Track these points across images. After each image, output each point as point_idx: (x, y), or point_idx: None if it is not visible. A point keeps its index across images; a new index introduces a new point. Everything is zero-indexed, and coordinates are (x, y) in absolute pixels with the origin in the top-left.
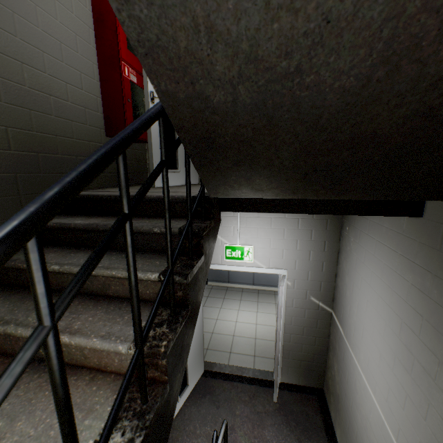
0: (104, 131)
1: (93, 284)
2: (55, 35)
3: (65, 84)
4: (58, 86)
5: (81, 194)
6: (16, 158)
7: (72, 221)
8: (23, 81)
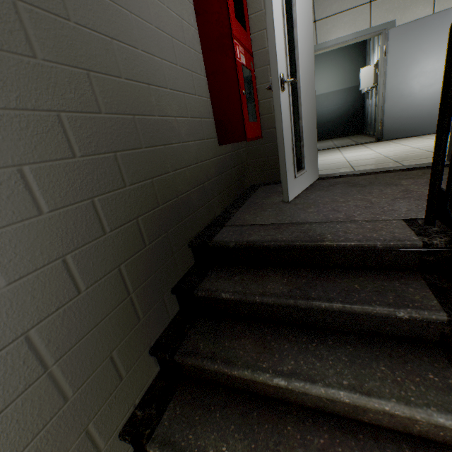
0: (217, 139)
1: (333, 404)
2: (166, 29)
3: (182, 94)
4: (178, 100)
5: (235, 241)
6: (164, 213)
7: (249, 289)
8: (152, 110)
